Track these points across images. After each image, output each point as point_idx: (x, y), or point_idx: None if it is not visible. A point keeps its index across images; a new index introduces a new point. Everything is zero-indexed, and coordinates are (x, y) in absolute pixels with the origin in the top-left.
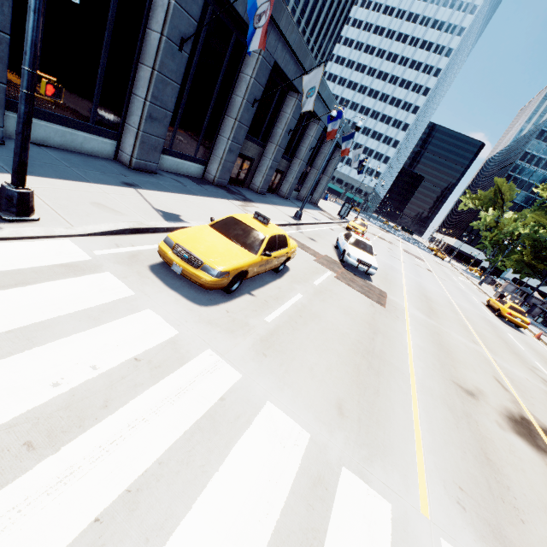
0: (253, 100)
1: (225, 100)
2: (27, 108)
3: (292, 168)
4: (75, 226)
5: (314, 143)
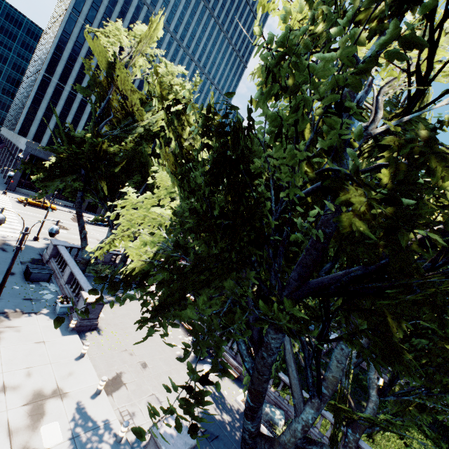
0: None
1: None
2: (9, 183)
3: None
4: (11, 196)
5: None
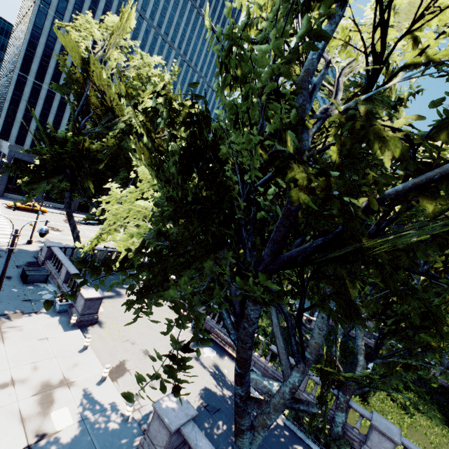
0: None
1: None
2: None
3: None
4: None
5: None
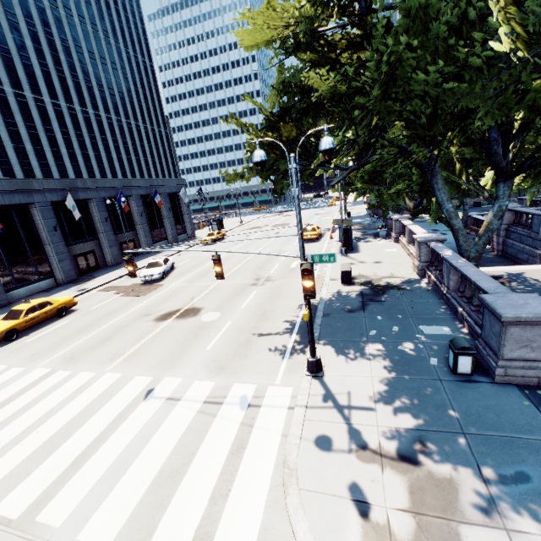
0: (53, 228)
1: (36, 239)
2: None
3: (139, 233)
4: None
5: (141, 209)
